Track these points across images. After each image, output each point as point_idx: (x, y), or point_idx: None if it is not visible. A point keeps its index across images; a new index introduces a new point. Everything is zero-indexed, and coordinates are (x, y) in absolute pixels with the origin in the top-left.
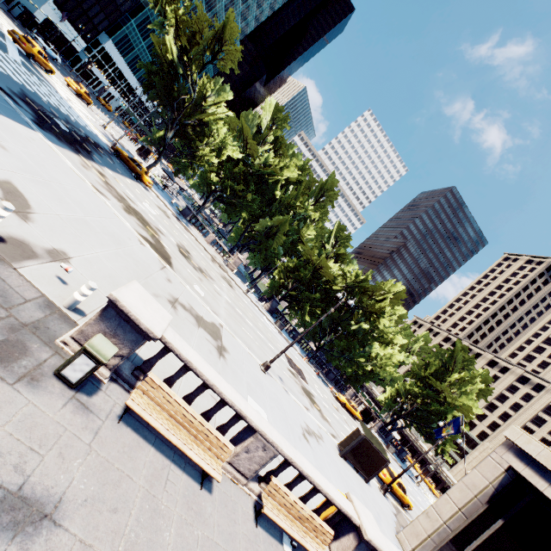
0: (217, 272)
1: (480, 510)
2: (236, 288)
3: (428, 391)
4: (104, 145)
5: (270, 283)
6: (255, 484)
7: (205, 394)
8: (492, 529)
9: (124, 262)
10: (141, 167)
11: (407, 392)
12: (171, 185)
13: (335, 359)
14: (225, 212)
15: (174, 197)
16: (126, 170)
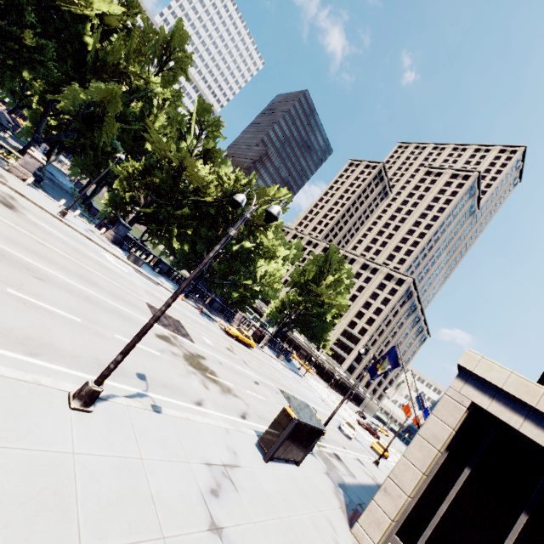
0: None
1: (441, 461)
2: (29, 211)
3: (310, 297)
4: None
5: (109, 199)
6: None
7: None
8: (459, 484)
9: None
10: None
11: (291, 301)
12: None
13: (218, 286)
14: None
15: None
16: None
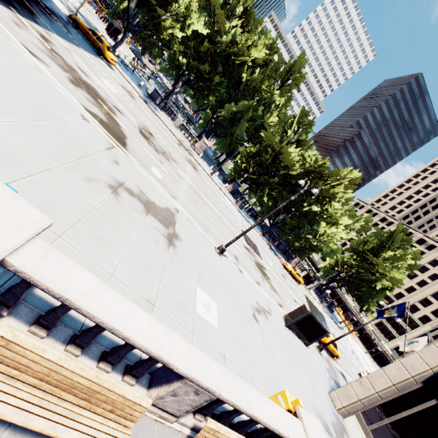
0: (182, 155)
1: (414, 387)
2: (200, 171)
3: (363, 264)
4: (60, 14)
5: (233, 167)
6: (188, 417)
7: (137, 301)
8: (423, 406)
9: (45, 137)
10: (102, 41)
11: (344, 263)
12: (141, 68)
13: (285, 234)
14: (193, 97)
15: (145, 81)
16: (87, 44)
